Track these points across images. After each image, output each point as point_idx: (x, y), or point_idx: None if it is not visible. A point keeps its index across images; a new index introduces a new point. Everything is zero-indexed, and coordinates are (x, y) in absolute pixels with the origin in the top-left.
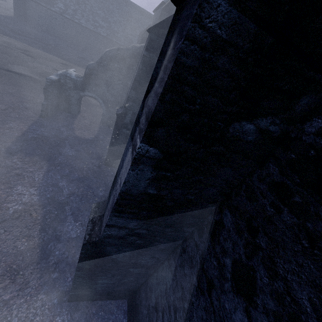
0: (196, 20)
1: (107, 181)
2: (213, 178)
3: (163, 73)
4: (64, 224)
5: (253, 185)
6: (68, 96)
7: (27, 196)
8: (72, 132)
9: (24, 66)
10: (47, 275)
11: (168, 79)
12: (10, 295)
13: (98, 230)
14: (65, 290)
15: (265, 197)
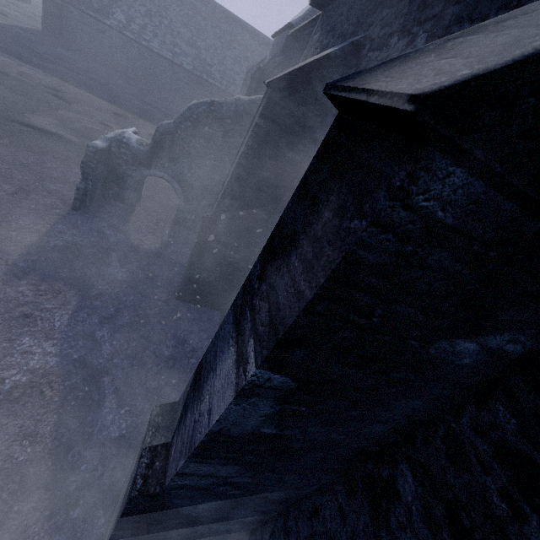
0: (398, 197)
1: (179, 329)
2: (384, 412)
3: (311, 251)
4: (99, 412)
5: (461, 436)
6: (122, 175)
7: (38, 357)
8: (124, 236)
9: (53, 116)
10: (62, 513)
11: (327, 281)
12: None
13: (160, 469)
14: None
15: (489, 473)
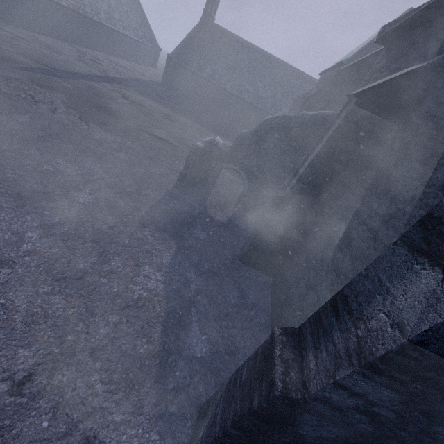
0: None
1: (241, 284)
2: None
3: None
4: (188, 333)
5: None
6: (208, 167)
7: (153, 281)
8: (204, 209)
9: (165, 130)
10: (164, 404)
11: None
12: (122, 416)
13: (297, 379)
14: (182, 440)
15: None
